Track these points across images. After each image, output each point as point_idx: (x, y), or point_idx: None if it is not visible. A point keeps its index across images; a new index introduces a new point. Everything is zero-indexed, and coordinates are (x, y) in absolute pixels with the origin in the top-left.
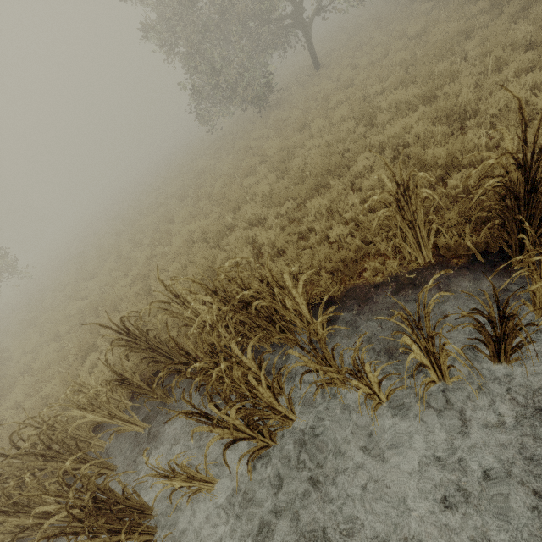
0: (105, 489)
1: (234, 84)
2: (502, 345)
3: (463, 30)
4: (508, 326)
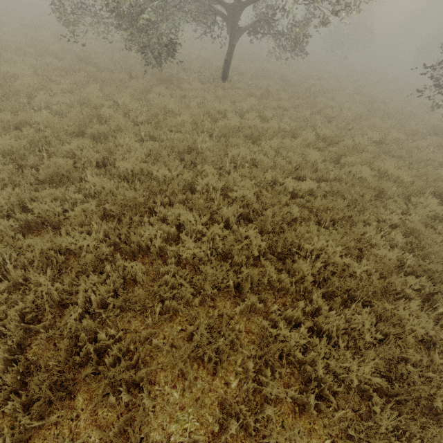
0: None
1: (128, 12)
2: None
3: (379, 188)
4: None
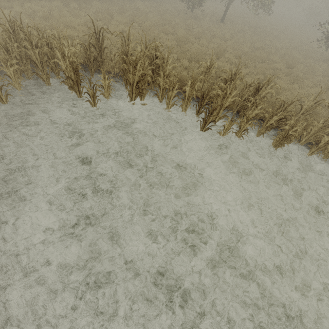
0: (77, 69)
1: None
2: (200, 108)
3: (263, 59)
4: (205, 101)
